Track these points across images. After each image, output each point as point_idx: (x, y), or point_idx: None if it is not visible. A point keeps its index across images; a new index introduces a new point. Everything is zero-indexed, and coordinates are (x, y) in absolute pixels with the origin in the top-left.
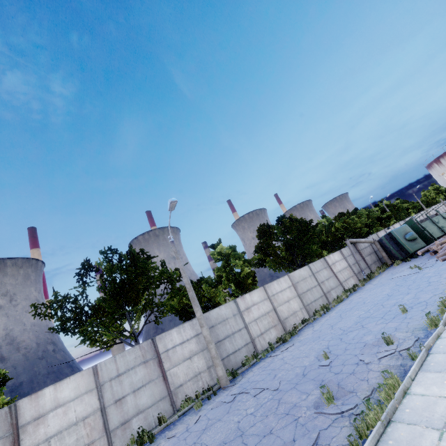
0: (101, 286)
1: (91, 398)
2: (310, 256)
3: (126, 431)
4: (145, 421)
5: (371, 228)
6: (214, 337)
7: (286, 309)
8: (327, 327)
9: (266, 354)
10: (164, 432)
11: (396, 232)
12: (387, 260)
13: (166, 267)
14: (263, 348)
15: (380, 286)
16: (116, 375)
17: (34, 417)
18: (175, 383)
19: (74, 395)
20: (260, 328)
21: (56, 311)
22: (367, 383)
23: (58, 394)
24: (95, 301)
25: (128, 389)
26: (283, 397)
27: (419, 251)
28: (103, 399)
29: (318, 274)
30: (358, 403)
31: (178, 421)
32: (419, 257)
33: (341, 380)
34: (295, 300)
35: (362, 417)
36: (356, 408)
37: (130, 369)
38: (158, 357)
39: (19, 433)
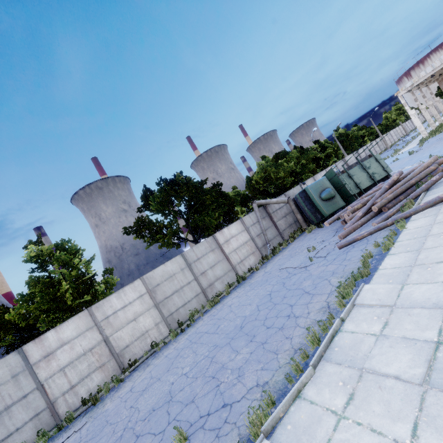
0: None
1: None
2: (207, 229)
3: None
4: None
5: (302, 174)
6: None
7: (128, 332)
8: (138, 391)
9: (50, 438)
10: None
11: (311, 189)
12: (302, 223)
13: None
14: (72, 409)
15: (261, 284)
16: None
17: None
18: None
19: None
20: (71, 379)
21: None
22: None
23: None
24: None
25: None
26: None
27: (327, 221)
28: None
29: (199, 263)
30: None
31: None
32: (334, 222)
33: None
34: (148, 313)
35: None
36: None
37: None
38: None
39: None
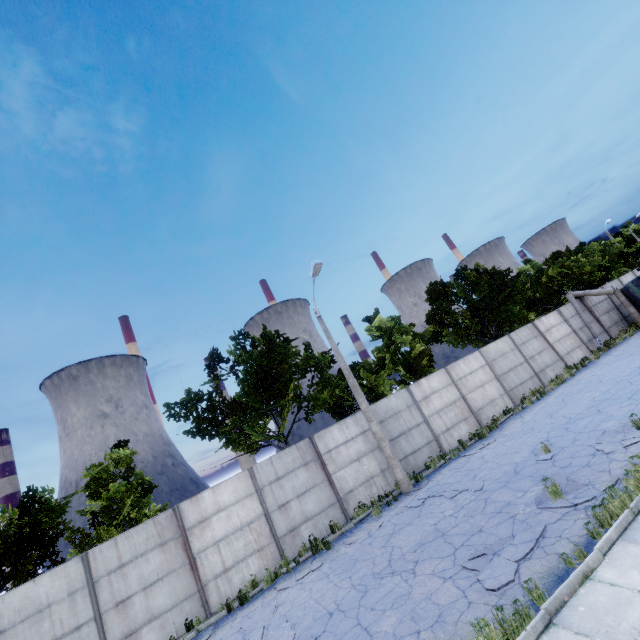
0: (242, 378)
1: (253, 503)
2: (510, 322)
3: (296, 538)
4: (316, 529)
5: (608, 271)
6: (386, 435)
7: (479, 396)
8: (543, 417)
9: (457, 454)
10: (340, 539)
11: None
12: (637, 318)
13: (311, 352)
14: (452, 448)
15: (625, 357)
16: (275, 479)
17: (198, 520)
18: (344, 488)
19: (234, 499)
20: (446, 422)
21: (191, 411)
22: (609, 474)
23: (217, 498)
24: (234, 397)
25: (291, 494)
26: (490, 497)
27: None
28: (265, 504)
29: (525, 347)
30: (597, 495)
31: (355, 528)
32: None
33: (570, 474)
34: (491, 383)
35: (604, 506)
36: (594, 500)
37: (290, 472)
38: (320, 458)
39: (187, 536)
